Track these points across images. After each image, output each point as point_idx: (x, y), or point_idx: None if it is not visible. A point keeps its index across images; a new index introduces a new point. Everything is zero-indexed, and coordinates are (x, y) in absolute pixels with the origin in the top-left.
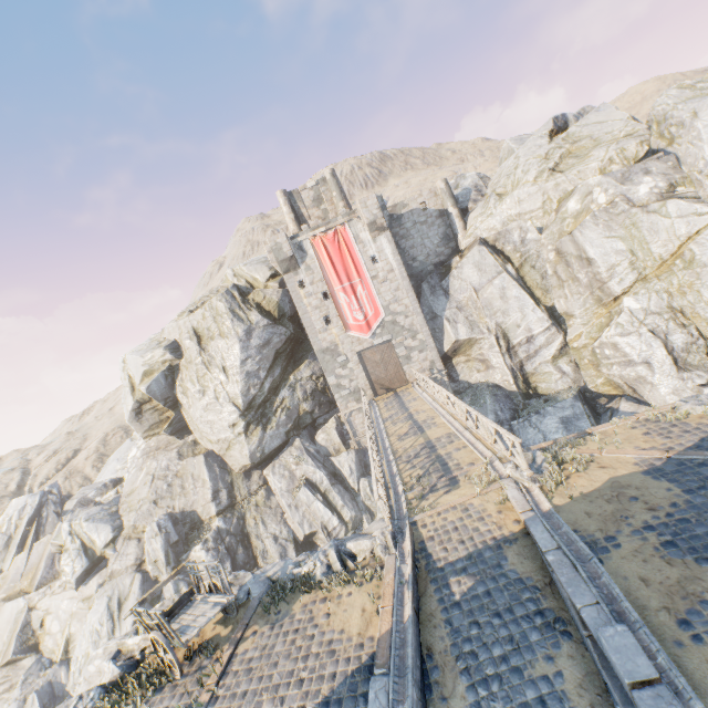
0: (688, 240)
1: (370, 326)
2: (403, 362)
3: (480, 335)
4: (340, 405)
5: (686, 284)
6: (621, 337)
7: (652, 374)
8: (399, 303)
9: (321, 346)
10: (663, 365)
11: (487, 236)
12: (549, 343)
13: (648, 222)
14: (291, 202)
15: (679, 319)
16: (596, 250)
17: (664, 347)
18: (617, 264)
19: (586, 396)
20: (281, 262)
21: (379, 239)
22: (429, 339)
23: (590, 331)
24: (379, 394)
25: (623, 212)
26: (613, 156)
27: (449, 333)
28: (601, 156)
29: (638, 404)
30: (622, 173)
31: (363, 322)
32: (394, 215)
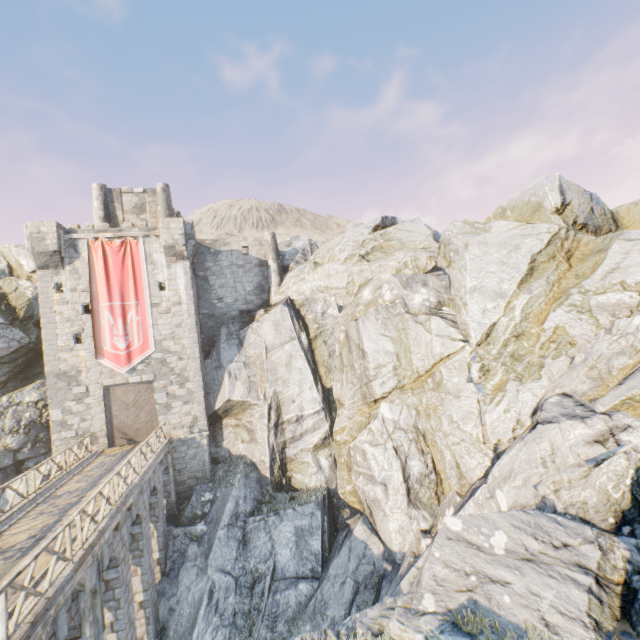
0: (441, 361)
1: (131, 359)
2: (160, 410)
3: (255, 400)
4: (56, 449)
5: (432, 407)
6: (370, 446)
7: (386, 500)
8: (177, 341)
9: (57, 368)
10: (397, 493)
11: (296, 298)
12: (315, 428)
13: (415, 332)
14: (107, 200)
15: (421, 443)
16: (371, 344)
17: (402, 472)
18: (384, 365)
19: (334, 502)
20: (38, 254)
21: (176, 266)
22: (200, 390)
23: (352, 427)
24: (118, 444)
25: (399, 315)
26: (408, 261)
27: (226, 389)
28: (400, 258)
29: (371, 531)
30: (407, 277)
31: (123, 352)
32: (212, 248)
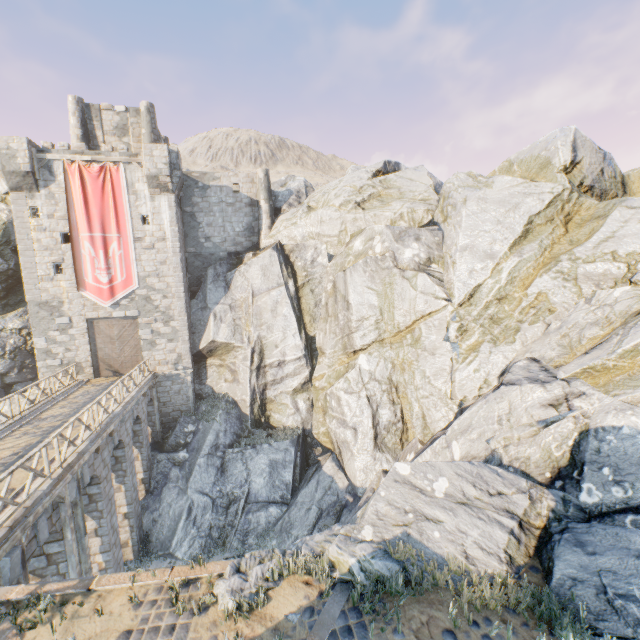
0: (422, 318)
1: (114, 293)
2: (144, 346)
3: (239, 343)
4: (42, 376)
5: (408, 361)
6: (345, 394)
7: (355, 443)
8: (161, 279)
9: (38, 297)
10: (365, 437)
11: (287, 243)
12: (296, 374)
13: (401, 287)
14: (84, 116)
15: (393, 394)
16: (356, 296)
17: (372, 419)
18: (367, 318)
19: (308, 441)
20: (10, 174)
21: (160, 199)
22: (185, 329)
23: (331, 375)
24: (104, 375)
25: (387, 269)
26: (404, 213)
27: (210, 330)
28: (396, 208)
29: (339, 468)
30: (401, 230)
31: (106, 286)
32: (200, 182)
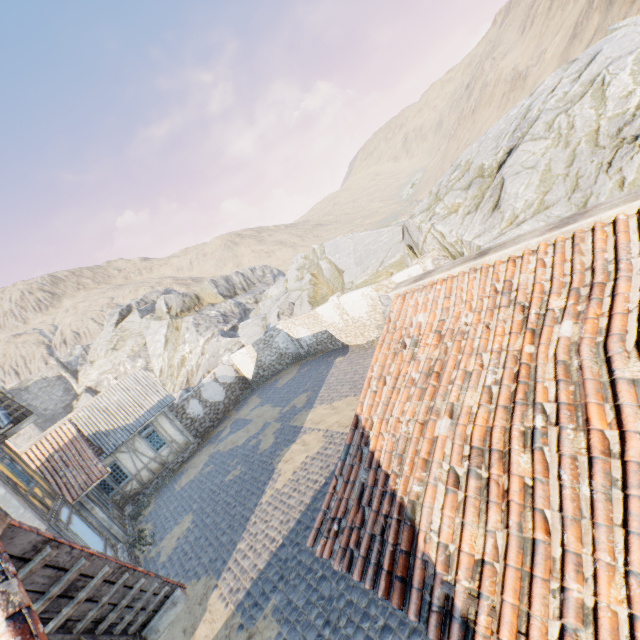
0: None
1: None
2: None
3: None
4: None
5: None
6: None
7: None
8: None
9: None
10: None
11: (92, 384)
12: None
13: None
14: None
15: None
16: None
17: None
18: None
19: None
20: None
21: None
22: None
23: None
24: None
25: None
26: (134, 344)
27: None
28: (130, 343)
29: None
30: (133, 356)
31: None
32: (22, 388)
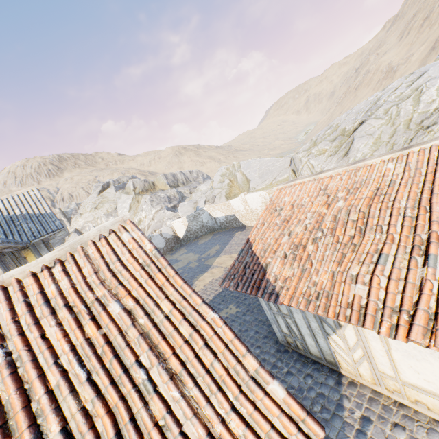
0: None
1: None
2: None
3: None
4: None
5: None
6: None
7: None
8: None
9: None
10: None
11: (79, 228)
12: None
13: None
14: None
15: None
16: None
17: None
18: None
19: None
20: None
21: None
22: None
23: None
24: None
25: None
26: (109, 207)
27: None
28: (106, 206)
29: None
30: (107, 214)
31: None
32: None
